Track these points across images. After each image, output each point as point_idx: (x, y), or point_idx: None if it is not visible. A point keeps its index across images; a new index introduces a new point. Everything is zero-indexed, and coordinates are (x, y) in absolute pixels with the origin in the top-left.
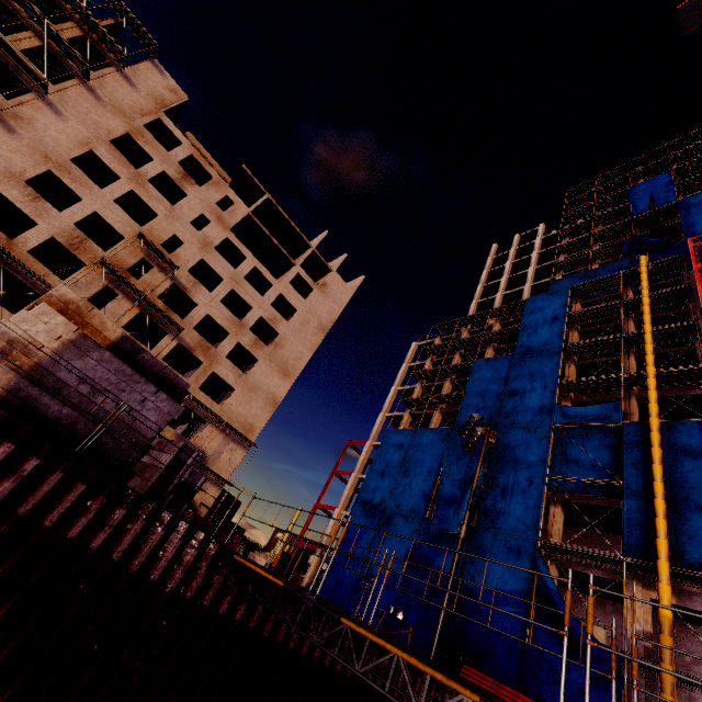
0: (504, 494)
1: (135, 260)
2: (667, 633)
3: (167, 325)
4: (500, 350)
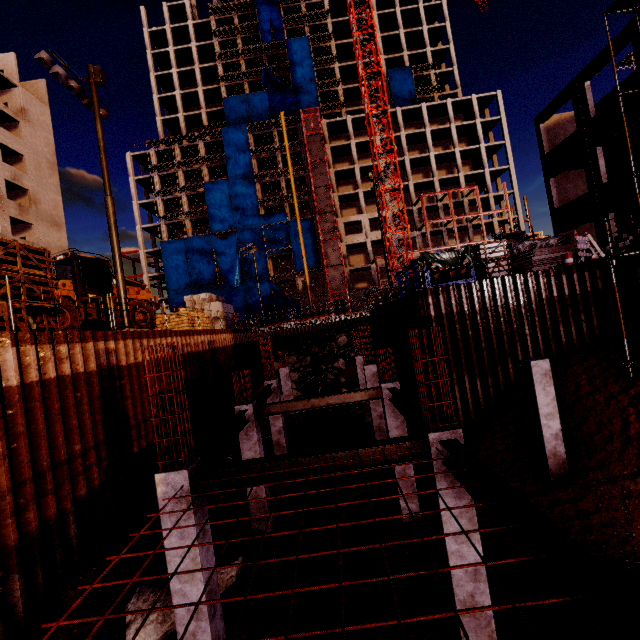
0: (251, 263)
1: None
2: (309, 289)
3: None
4: (211, 168)
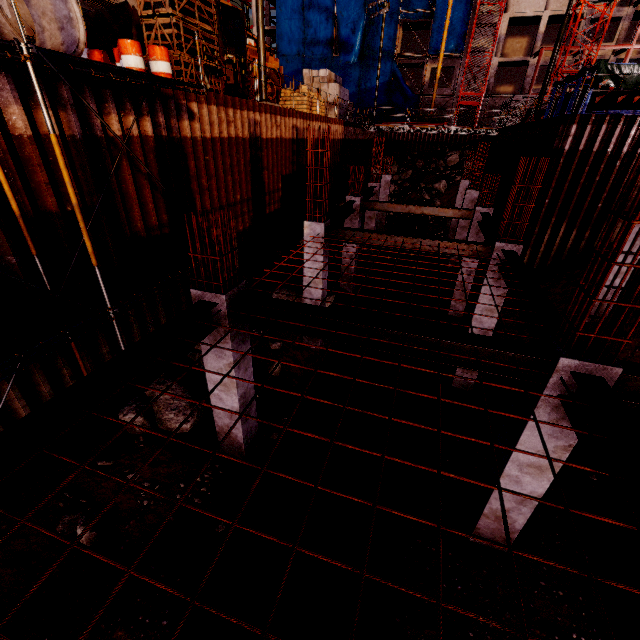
0: (377, 30)
1: None
2: (437, 83)
3: None
4: None
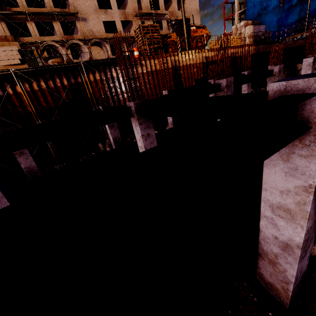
0: None
1: (136, 3)
2: None
3: (160, 18)
4: None
